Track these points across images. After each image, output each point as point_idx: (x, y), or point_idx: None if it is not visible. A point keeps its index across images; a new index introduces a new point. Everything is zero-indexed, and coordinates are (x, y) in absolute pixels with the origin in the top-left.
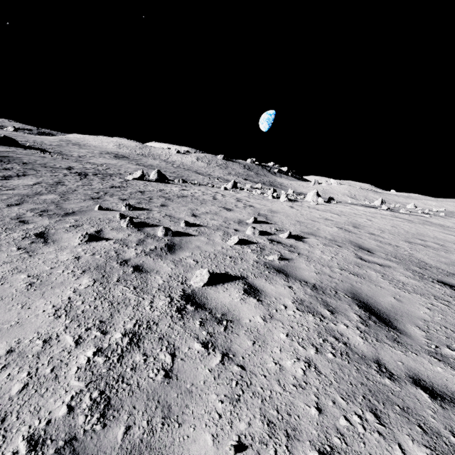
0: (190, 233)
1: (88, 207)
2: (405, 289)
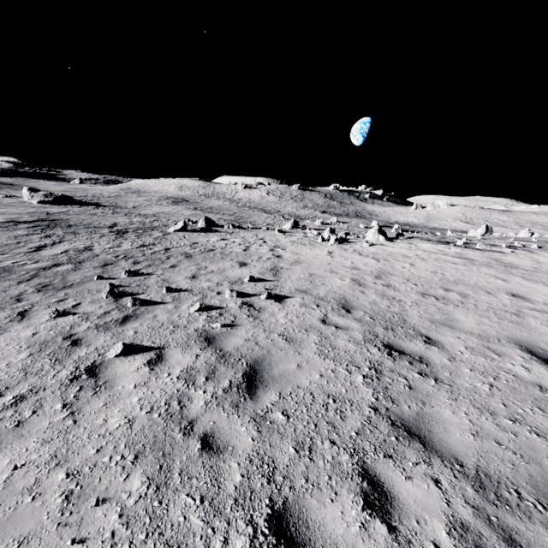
0: (164, 301)
1: (91, 277)
2: (325, 355)
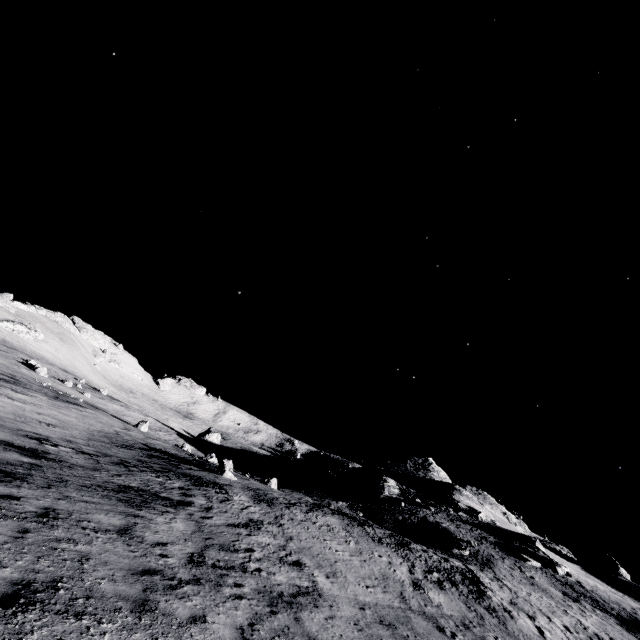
0: None
1: None
2: None
